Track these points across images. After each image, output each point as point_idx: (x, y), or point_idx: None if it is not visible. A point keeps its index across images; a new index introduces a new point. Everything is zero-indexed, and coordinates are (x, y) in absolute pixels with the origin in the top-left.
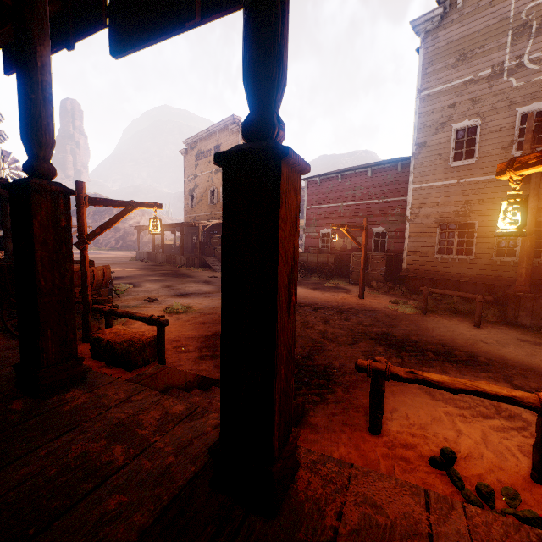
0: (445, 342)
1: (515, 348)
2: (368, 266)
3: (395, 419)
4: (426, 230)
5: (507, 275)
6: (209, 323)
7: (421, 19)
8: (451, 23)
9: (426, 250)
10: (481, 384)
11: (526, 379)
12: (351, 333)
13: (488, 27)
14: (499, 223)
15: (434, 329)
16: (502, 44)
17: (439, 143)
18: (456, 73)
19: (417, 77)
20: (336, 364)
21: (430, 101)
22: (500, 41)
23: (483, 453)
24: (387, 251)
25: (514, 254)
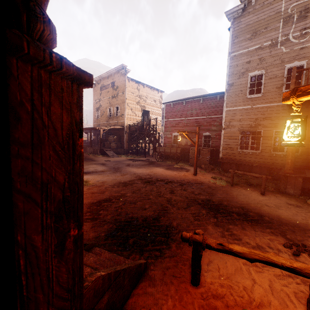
0: (244, 206)
1: (285, 210)
2: (200, 155)
3: (210, 271)
4: (233, 135)
5: (279, 162)
6: (97, 193)
7: (231, 10)
8: (248, 13)
9: (233, 146)
10: (270, 256)
11: (294, 234)
12: (186, 200)
13: (269, 17)
14: (284, 136)
15: (237, 196)
16: (277, 27)
17: (241, 84)
18: (251, 43)
19: (229, 45)
20: (174, 224)
21: (236, 59)
22: (276, 25)
23: (271, 301)
24: (211, 147)
25: (282, 149)
